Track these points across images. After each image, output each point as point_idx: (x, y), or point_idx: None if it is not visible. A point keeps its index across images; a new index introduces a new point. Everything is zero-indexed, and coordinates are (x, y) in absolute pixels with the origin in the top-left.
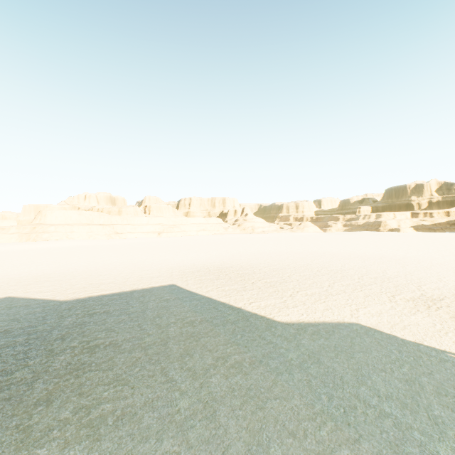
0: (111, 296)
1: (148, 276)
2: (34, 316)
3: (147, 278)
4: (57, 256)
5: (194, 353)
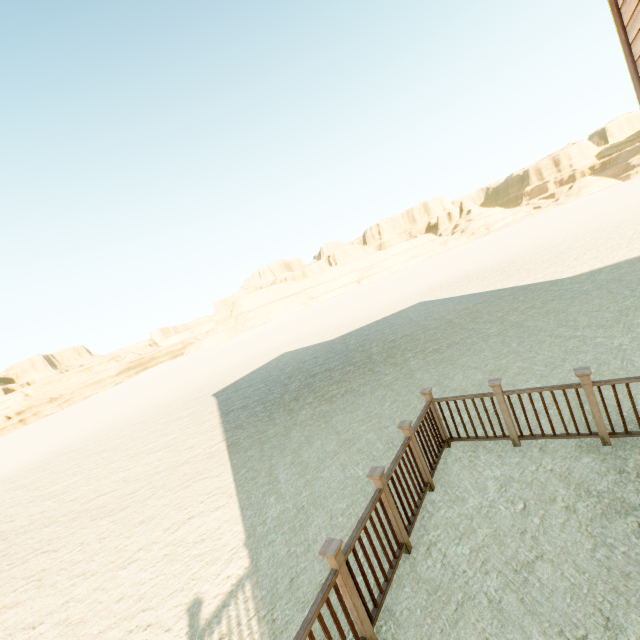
0: (368, 325)
1: (386, 308)
2: (321, 349)
3: (387, 309)
4: (278, 331)
5: (482, 317)
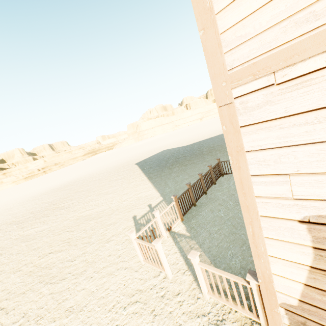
0: (203, 140)
1: (212, 133)
2: (181, 149)
3: (213, 134)
4: (160, 141)
5: None
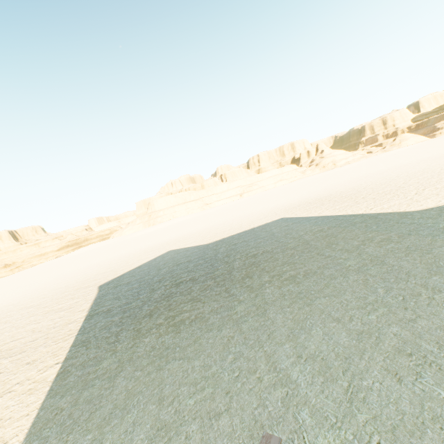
0: (238, 234)
1: (256, 219)
2: (197, 253)
3: (256, 220)
4: (176, 228)
5: (338, 243)
